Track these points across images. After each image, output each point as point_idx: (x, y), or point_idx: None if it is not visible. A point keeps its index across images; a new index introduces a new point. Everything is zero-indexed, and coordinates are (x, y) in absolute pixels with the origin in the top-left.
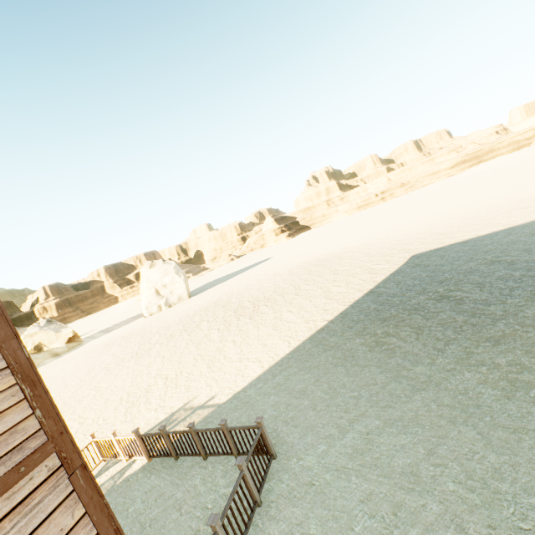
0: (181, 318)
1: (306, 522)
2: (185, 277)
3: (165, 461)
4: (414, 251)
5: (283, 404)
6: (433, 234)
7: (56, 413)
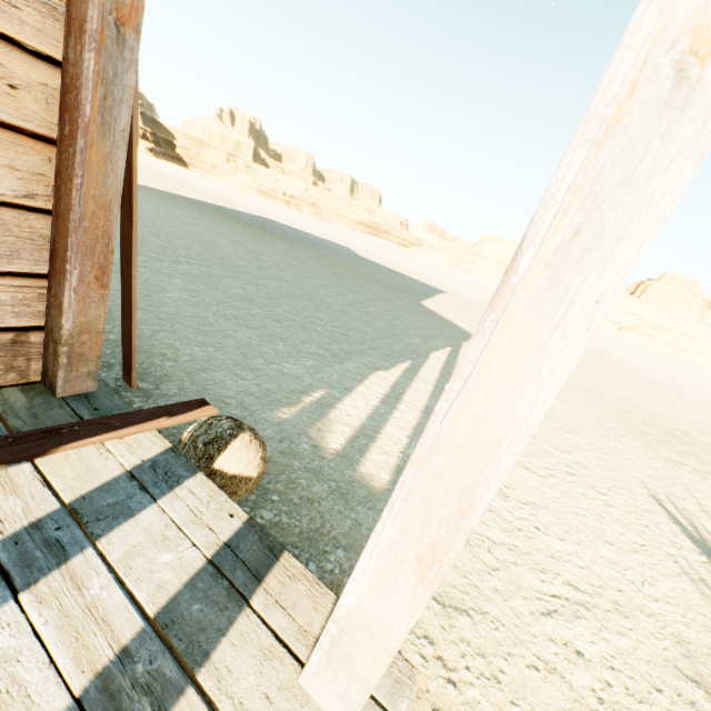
0: None
1: None
2: None
3: None
4: (269, 218)
5: None
6: (292, 224)
7: None
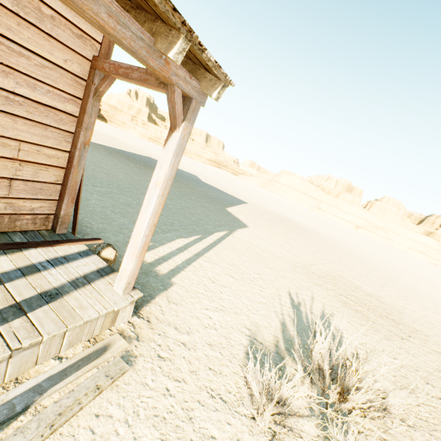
0: None
1: None
2: None
3: None
4: (152, 157)
5: None
6: None
7: None
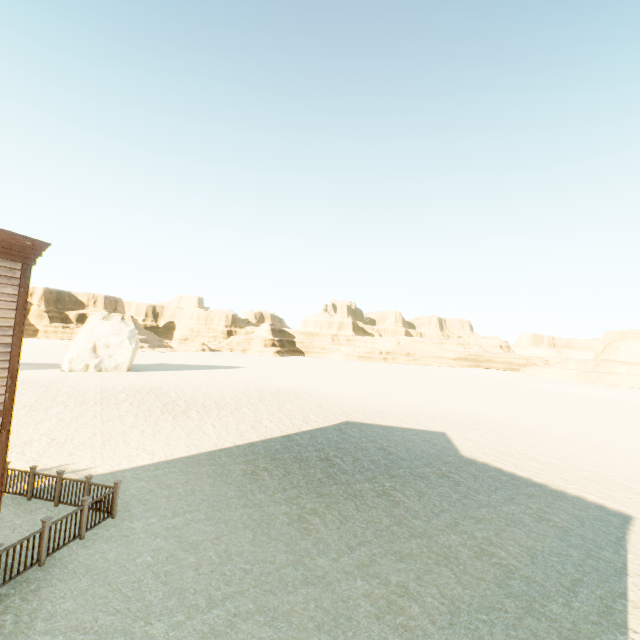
0: (105, 388)
1: (108, 552)
2: (136, 347)
3: (18, 499)
4: (351, 417)
5: (148, 489)
6: (378, 411)
7: (13, 399)
